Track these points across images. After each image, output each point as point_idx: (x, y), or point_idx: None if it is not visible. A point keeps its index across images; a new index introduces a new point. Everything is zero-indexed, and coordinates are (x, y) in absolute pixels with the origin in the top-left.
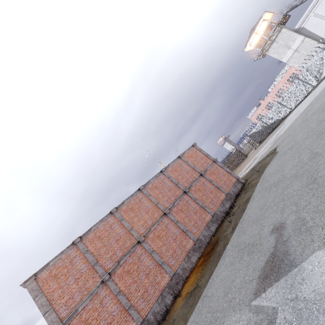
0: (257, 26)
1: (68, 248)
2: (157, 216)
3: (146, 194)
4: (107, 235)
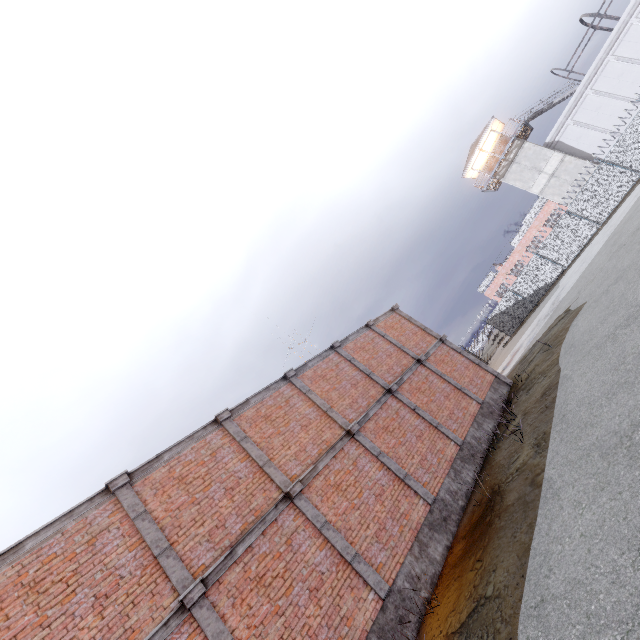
0: (482, 139)
1: (89, 503)
2: (331, 438)
3: (301, 388)
4: (204, 476)
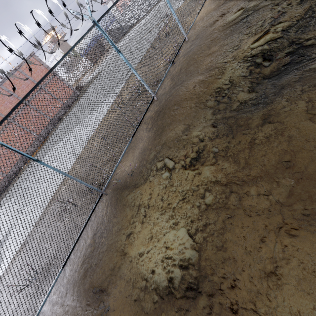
0: None
1: None
2: (3, 124)
3: None
4: None
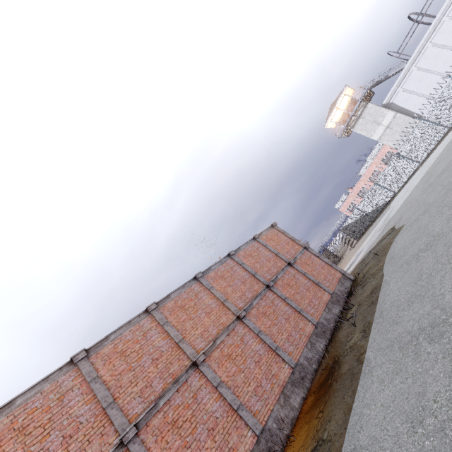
0: (338, 100)
1: (59, 371)
2: (226, 321)
3: (206, 285)
4: (138, 350)
